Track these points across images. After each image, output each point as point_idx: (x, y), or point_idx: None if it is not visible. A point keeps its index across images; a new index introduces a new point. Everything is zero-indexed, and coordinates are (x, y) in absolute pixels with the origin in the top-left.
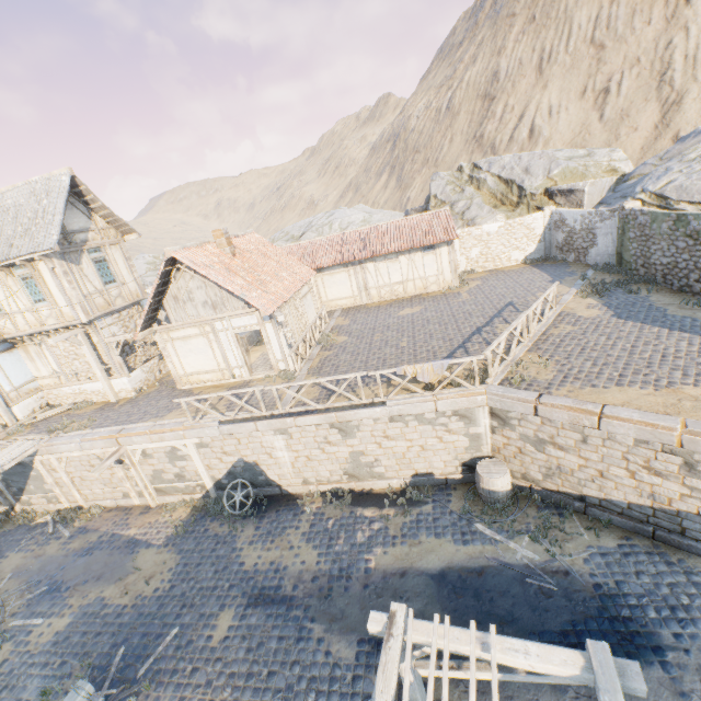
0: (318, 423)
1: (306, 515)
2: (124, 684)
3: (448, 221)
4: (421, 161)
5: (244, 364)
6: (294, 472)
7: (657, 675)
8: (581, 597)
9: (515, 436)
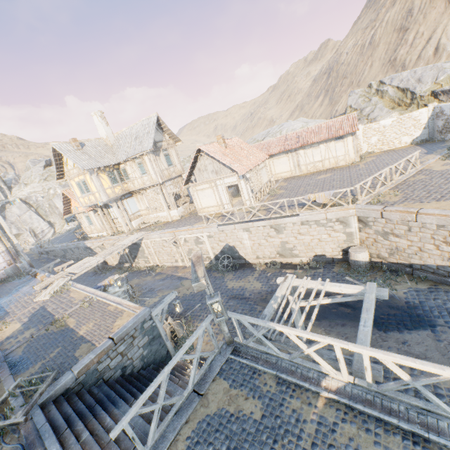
0: (264, 225)
1: (257, 271)
2: (181, 317)
3: (353, 121)
4: (347, 84)
5: (229, 202)
6: (252, 252)
7: (427, 333)
8: (396, 305)
9: (371, 232)
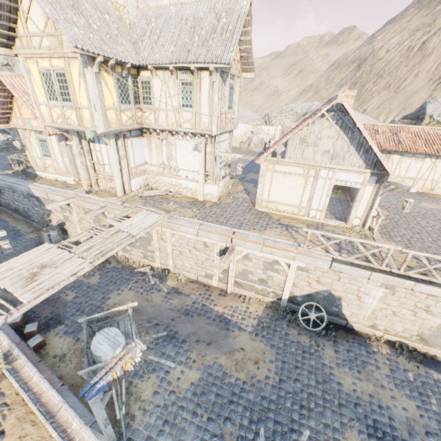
0: (436, 295)
1: (379, 357)
2: None
3: None
4: (382, 85)
5: (324, 209)
6: (368, 316)
7: None
8: None
9: None
